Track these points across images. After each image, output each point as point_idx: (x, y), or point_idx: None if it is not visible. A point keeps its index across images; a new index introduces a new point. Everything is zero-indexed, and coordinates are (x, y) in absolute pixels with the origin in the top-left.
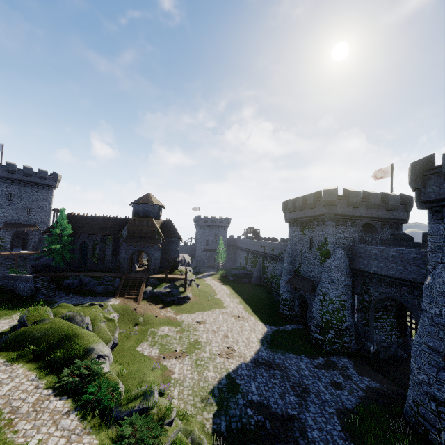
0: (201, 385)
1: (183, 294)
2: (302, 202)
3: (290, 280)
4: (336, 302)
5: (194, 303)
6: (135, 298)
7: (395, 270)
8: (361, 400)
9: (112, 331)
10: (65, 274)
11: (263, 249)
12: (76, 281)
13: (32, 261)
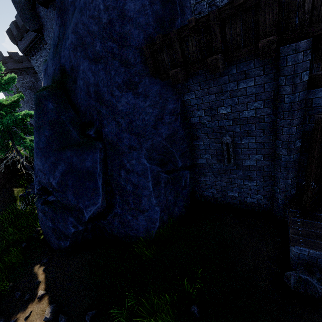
0: None
1: None
2: None
3: None
4: None
5: None
6: None
7: None
8: None
9: None
10: None
11: None
12: None
13: None
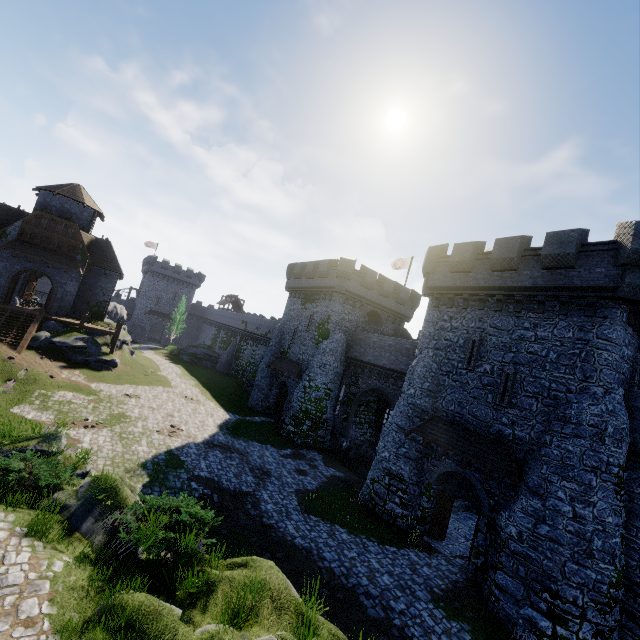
0: (128, 458)
1: (108, 356)
2: (313, 268)
3: (273, 363)
4: (322, 389)
5: (122, 373)
6: (14, 343)
7: (388, 360)
8: (323, 484)
9: None
10: None
11: (245, 325)
12: None
13: None
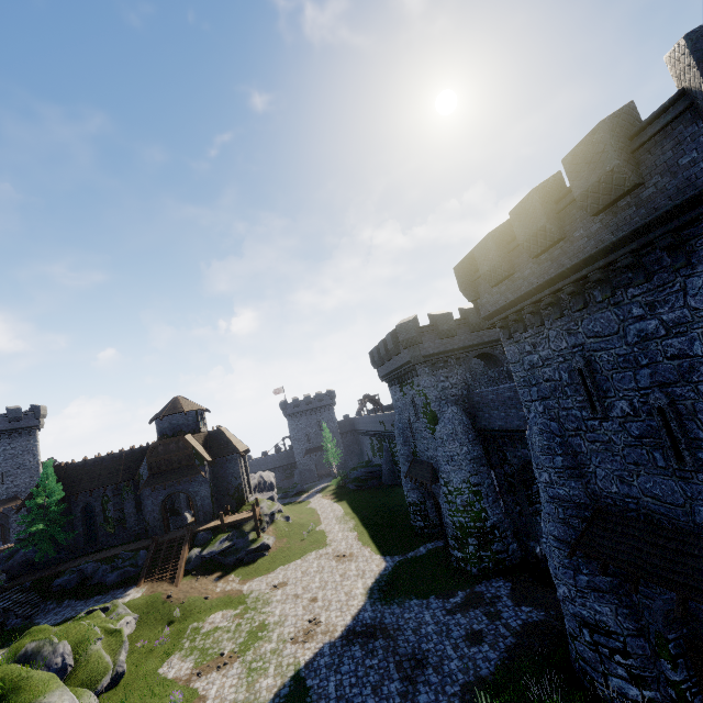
0: None
1: (256, 543)
2: (384, 349)
3: (409, 471)
4: (465, 490)
5: (277, 552)
6: (172, 576)
7: (519, 419)
8: (508, 653)
9: (116, 651)
10: (56, 570)
11: (383, 426)
12: (74, 575)
13: (2, 562)
